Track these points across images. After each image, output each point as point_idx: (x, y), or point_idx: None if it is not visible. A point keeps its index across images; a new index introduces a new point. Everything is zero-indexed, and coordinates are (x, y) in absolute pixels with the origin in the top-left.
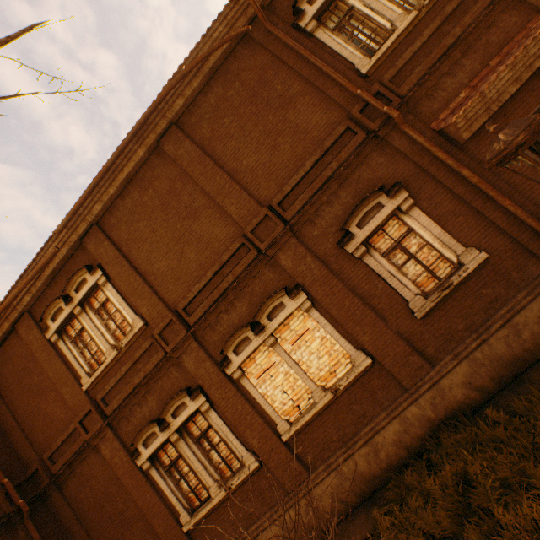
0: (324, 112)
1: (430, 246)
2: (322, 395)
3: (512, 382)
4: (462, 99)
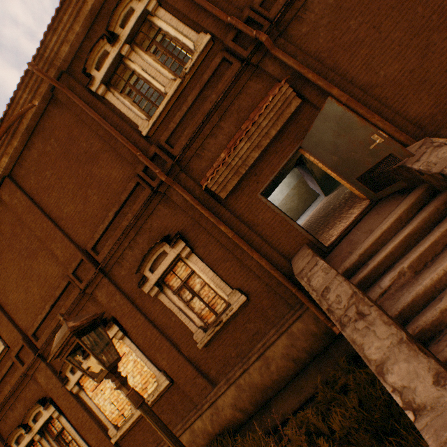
0: (120, 167)
1: (209, 286)
2: None
3: (264, 406)
4: (220, 161)
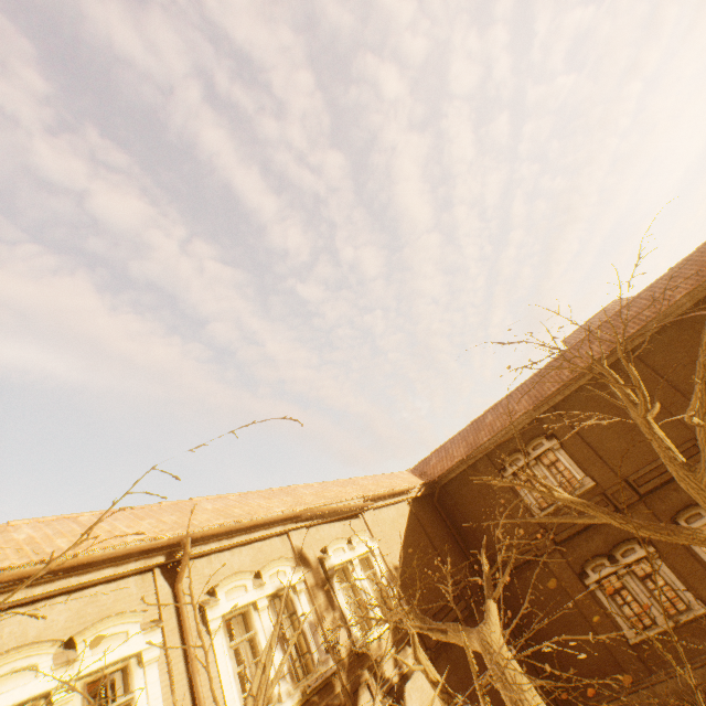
0: None
1: None
2: None
3: None
4: None
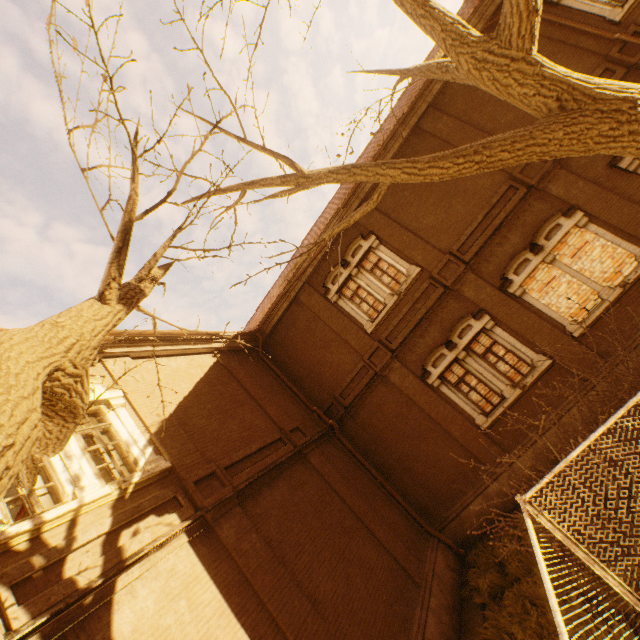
0: (578, 63)
1: None
2: (610, 292)
3: None
4: None
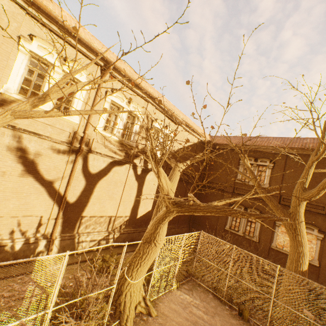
0: None
1: None
2: None
3: None
4: None
